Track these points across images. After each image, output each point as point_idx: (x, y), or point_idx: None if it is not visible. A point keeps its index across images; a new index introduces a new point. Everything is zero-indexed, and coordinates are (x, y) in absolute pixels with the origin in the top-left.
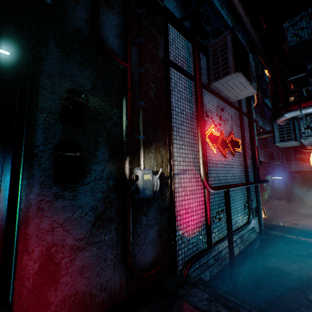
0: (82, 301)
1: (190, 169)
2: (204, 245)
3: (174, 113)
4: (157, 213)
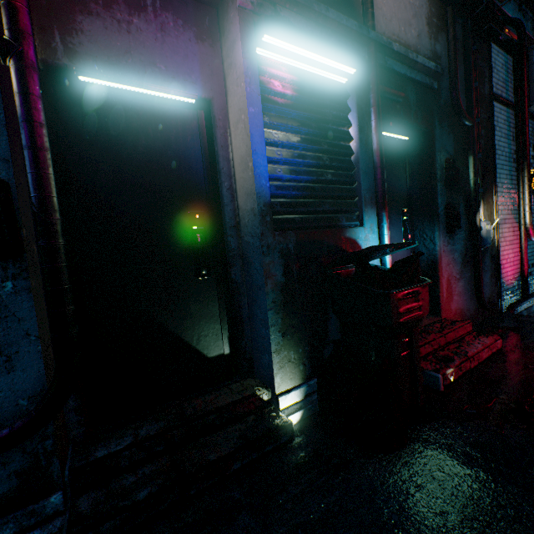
0: (461, 314)
1: (508, 218)
2: (518, 297)
3: (496, 158)
4: (489, 260)
